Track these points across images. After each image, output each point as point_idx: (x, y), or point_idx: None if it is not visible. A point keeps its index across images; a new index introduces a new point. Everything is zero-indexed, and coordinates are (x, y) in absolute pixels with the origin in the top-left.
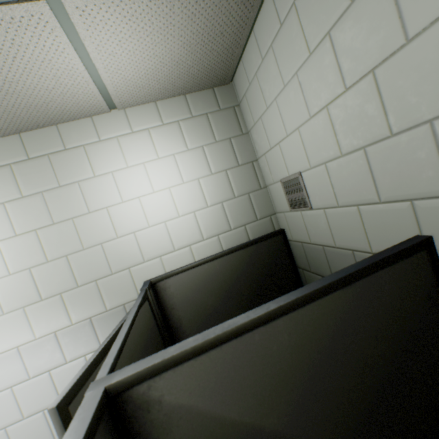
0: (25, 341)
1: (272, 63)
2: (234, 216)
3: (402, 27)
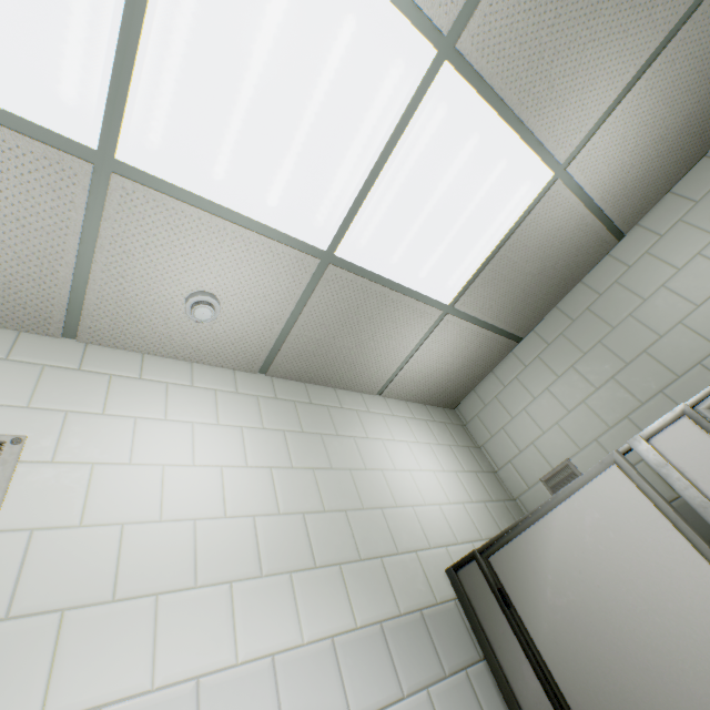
0: (286, 645)
1: (517, 386)
2: (500, 520)
3: (620, 359)
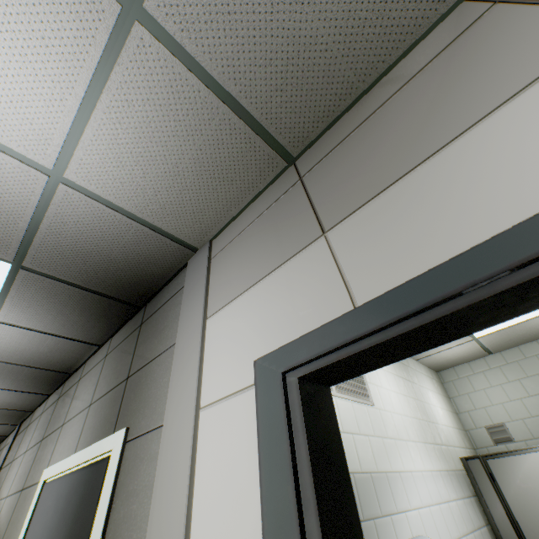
0: (432, 469)
1: (482, 376)
2: (464, 440)
3: None
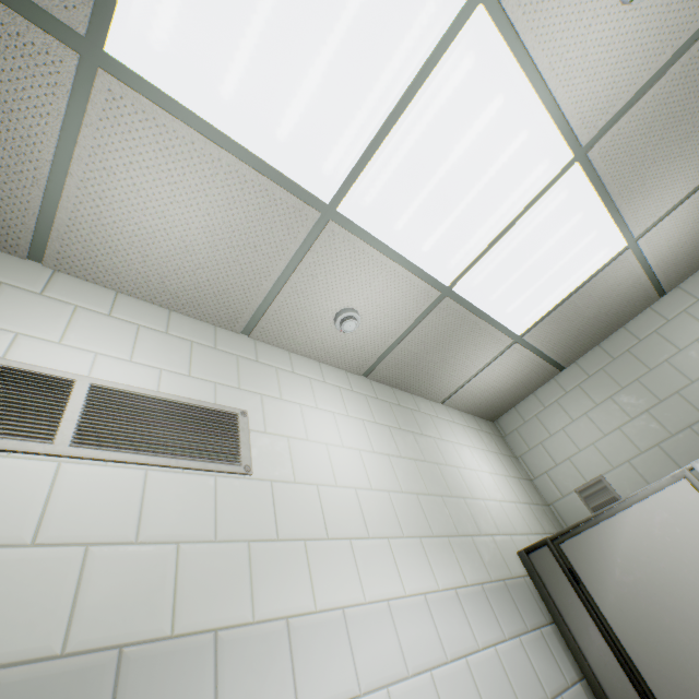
0: (430, 588)
1: (557, 409)
2: (542, 521)
3: (655, 397)
